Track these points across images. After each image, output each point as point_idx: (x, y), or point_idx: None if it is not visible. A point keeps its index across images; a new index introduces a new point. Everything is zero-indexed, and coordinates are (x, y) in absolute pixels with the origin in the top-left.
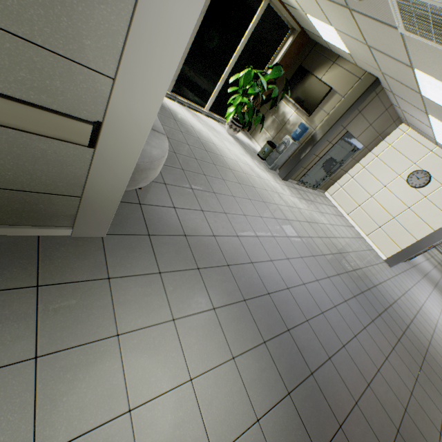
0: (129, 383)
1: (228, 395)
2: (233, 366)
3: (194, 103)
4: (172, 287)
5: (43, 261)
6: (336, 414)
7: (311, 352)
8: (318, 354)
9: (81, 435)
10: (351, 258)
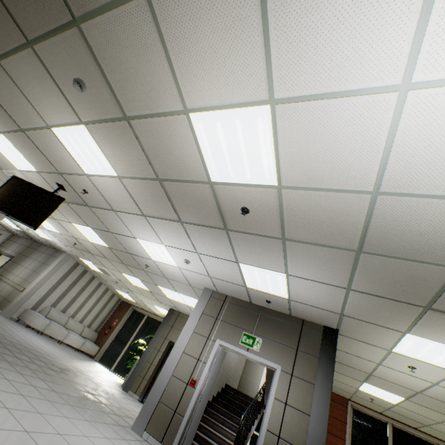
0: None
1: None
2: None
3: (124, 377)
4: None
5: None
6: None
7: None
8: None
9: None
10: (74, 376)
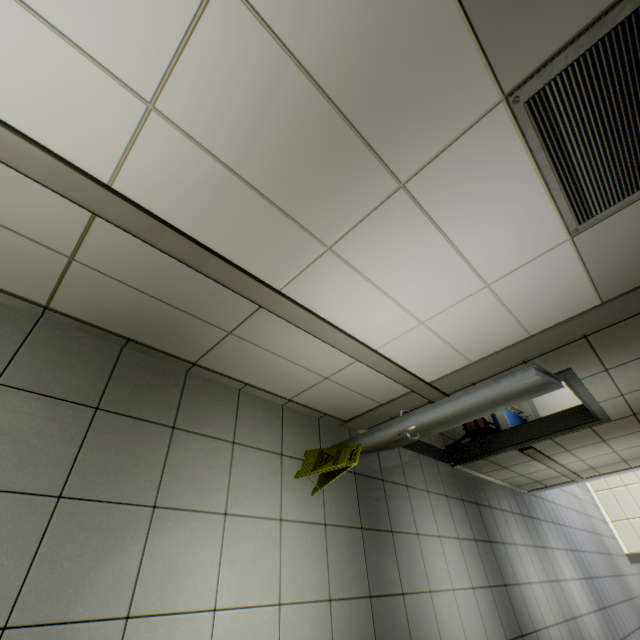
0: (561, 569)
1: (583, 593)
2: (580, 582)
3: None
4: (551, 530)
5: (526, 505)
6: (617, 633)
7: (601, 596)
8: (604, 599)
9: (561, 580)
10: (604, 541)
